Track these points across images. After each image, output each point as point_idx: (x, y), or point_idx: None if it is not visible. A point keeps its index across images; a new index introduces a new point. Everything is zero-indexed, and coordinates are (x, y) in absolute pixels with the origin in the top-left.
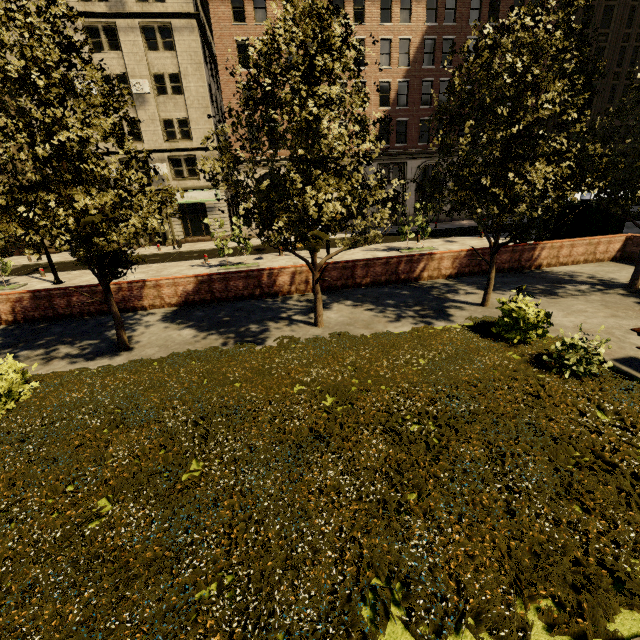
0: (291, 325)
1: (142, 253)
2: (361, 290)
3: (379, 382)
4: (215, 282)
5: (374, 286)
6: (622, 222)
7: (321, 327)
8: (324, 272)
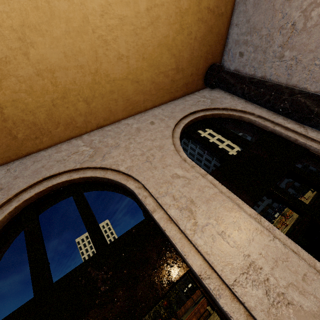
0: None
1: None
2: None
3: None
4: None
5: None
6: None
7: None
8: None
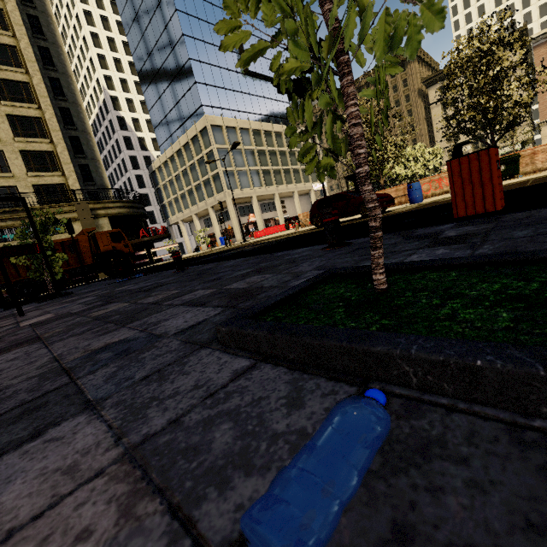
0: None
1: None
2: None
3: None
4: None
5: None
6: None
7: None
8: None
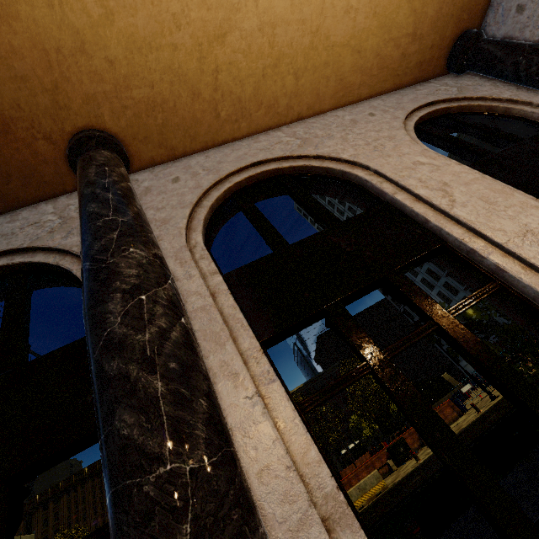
0: None
1: None
2: None
3: None
4: None
5: None
6: (365, 448)
7: None
8: None
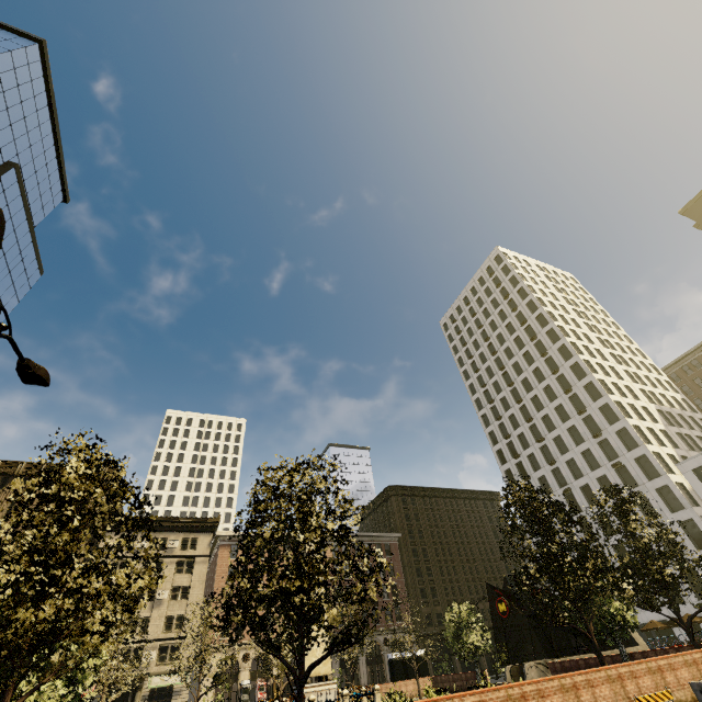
0: None
1: None
2: None
3: None
4: None
5: None
6: (427, 669)
7: None
8: None
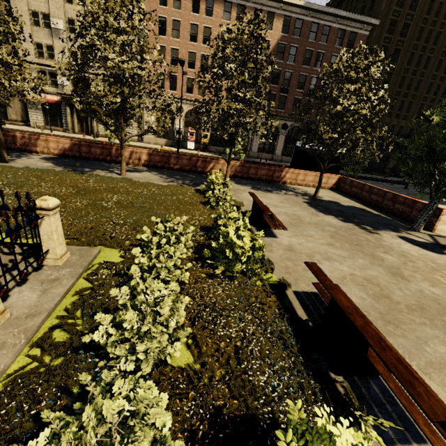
0: (108, 173)
1: (72, 136)
2: (171, 171)
3: (114, 192)
4: (83, 146)
5: (181, 171)
6: (338, 168)
7: (123, 176)
8: (151, 156)
